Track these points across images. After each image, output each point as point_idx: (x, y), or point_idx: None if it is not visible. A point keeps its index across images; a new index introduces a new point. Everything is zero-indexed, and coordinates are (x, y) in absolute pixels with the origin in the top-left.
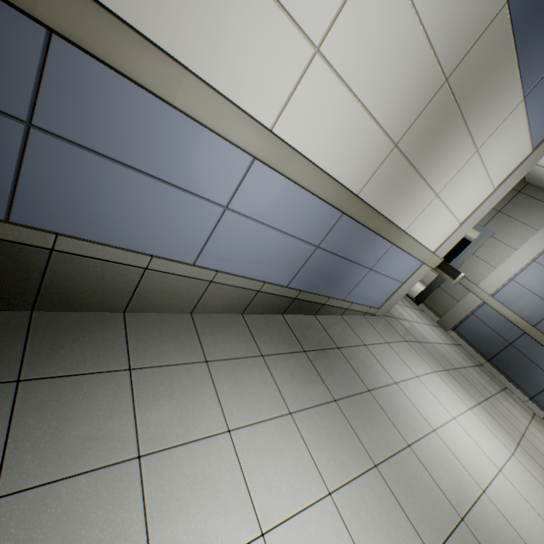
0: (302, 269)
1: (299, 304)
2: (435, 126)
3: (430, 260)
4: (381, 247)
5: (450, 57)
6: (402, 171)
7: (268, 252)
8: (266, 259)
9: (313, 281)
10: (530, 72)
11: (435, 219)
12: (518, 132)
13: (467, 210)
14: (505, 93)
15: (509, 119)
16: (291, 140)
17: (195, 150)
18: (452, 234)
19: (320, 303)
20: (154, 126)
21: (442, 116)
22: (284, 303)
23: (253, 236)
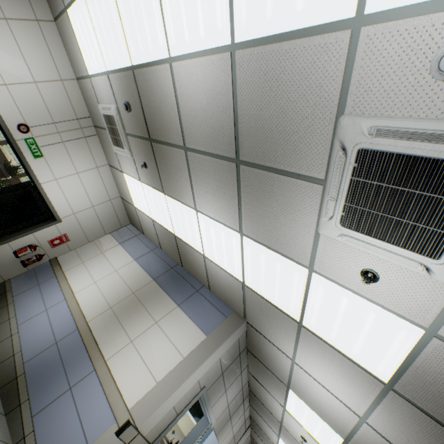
0: (40, 354)
1: (13, 387)
2: (130, 305)
3: (122, 414)
4: (87, 367)
5: (135, 288)
6: (112, 319)
7: (39, 334)
8: (35, 337)
9: (36, 370)
10: (177, 297)
11: (132, 363)
12: (185, 320)
13: (162, 369)
14: (165, 301)
15: (174, 312)
16: (78, 297)
17: (56, 294)
18: (149, 390)
19: (20, 401)
20: (54, 288)
21: (133, 302)
22: (10, 377)
23: (43, 323)
